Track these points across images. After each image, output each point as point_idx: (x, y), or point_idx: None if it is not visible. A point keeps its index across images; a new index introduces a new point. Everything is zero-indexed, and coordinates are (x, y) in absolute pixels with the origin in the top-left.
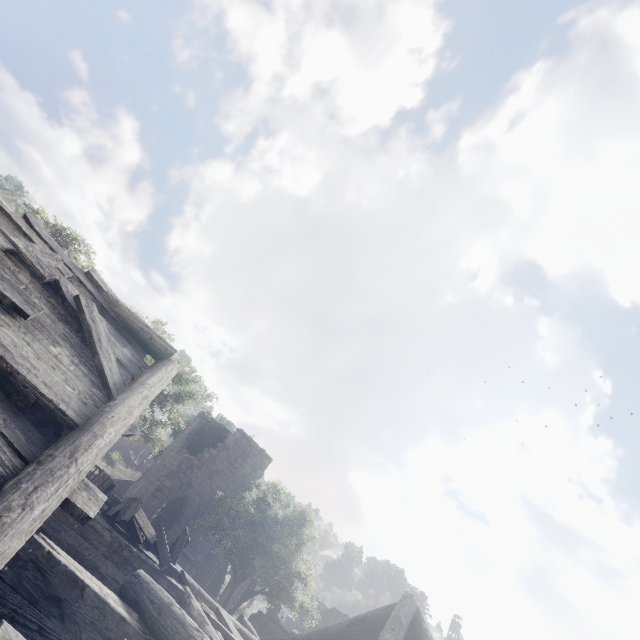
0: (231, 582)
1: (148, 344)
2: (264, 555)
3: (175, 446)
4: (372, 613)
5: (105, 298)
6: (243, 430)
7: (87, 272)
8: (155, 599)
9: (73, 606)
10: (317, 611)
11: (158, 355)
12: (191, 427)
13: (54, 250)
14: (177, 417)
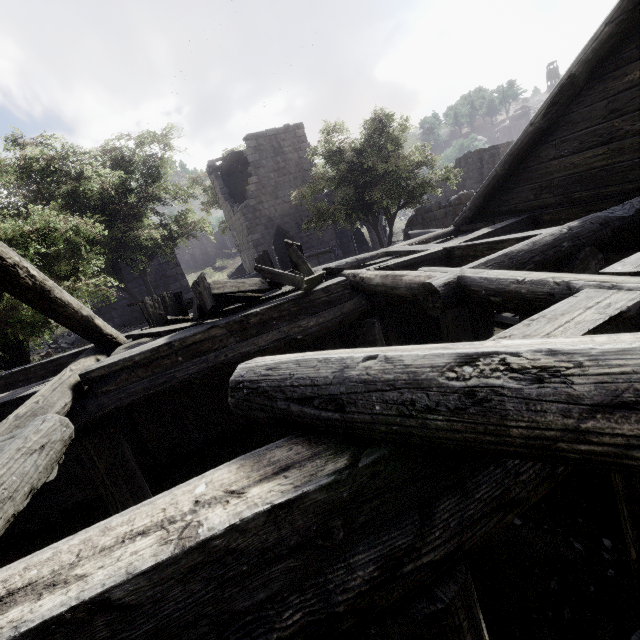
0: (369, 230)
1: None
2: (377, 187)
3: (228, 214)
4: (581, 61)
5: None
6: (250, 134)
7: None
8: (304, 393)
9: (136, 633)
10: (456, 170)
11: None
12: (217, 189)
13: None
14: (184, 192)
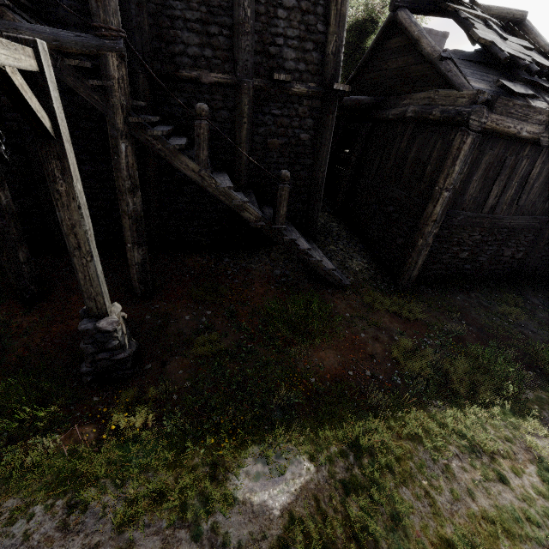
0: None
1: (512, 20)
2: None
3: None
4: None
5: (483, 10)
6: None
7: (473, 2)
8: None
9: None
10: None
11: (518, 23)
12: None
13: (468, 4)
14: None
